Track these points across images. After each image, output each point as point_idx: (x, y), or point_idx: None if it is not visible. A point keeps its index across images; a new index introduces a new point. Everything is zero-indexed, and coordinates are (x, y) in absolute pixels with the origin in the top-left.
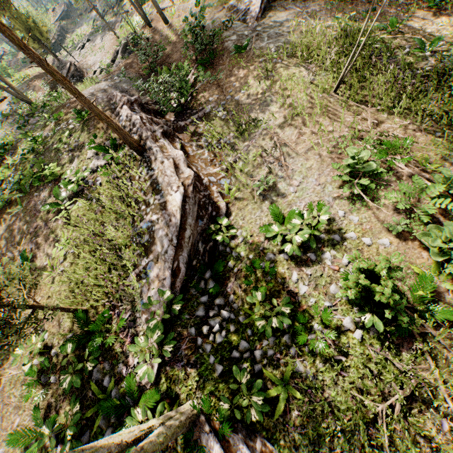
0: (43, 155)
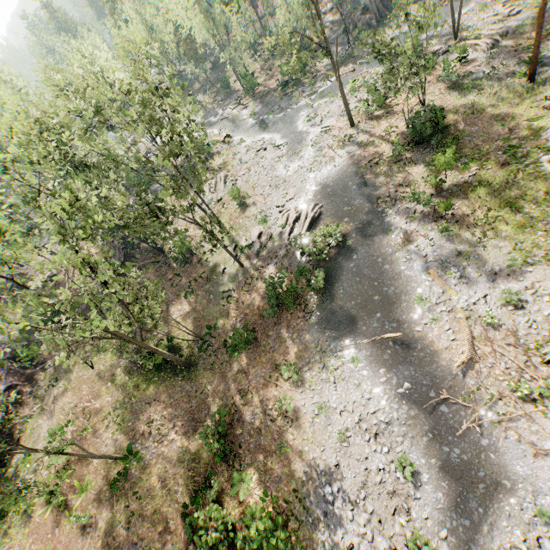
0: None
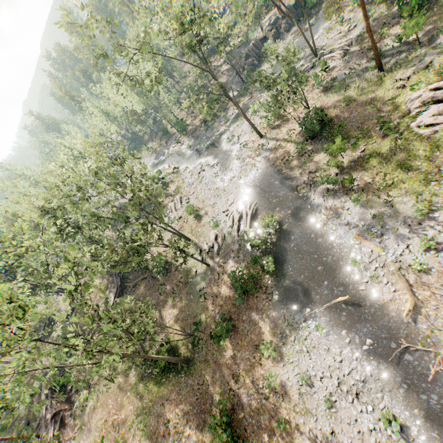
0: (12, 427)
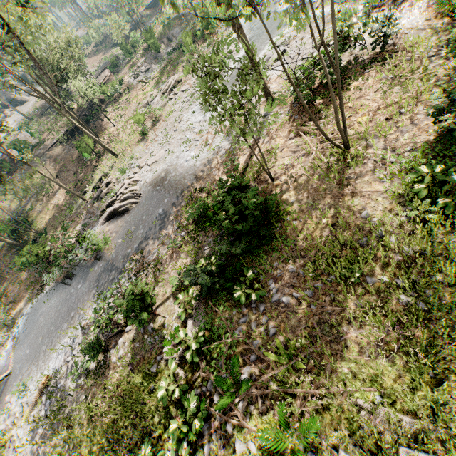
0: None
